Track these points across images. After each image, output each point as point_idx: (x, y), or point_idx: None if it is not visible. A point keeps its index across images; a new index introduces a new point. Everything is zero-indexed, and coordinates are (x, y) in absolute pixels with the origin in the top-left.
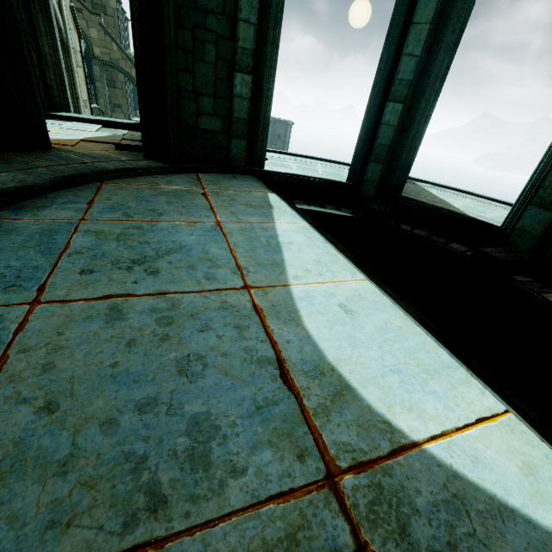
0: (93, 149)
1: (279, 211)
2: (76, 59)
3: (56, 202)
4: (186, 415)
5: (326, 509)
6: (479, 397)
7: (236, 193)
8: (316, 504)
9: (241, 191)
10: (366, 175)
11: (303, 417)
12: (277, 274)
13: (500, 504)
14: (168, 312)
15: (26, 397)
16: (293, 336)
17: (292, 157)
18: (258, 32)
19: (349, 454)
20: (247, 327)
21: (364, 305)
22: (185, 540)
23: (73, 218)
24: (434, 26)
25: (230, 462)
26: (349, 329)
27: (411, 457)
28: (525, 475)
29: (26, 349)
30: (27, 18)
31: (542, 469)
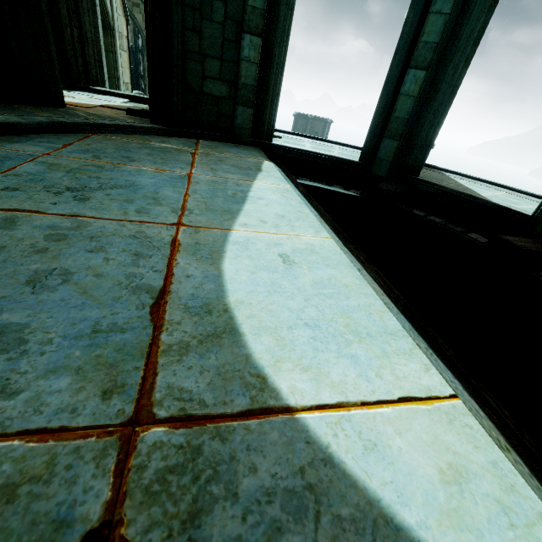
0: (105, 112)
1: (266, 174)
2: (121, 43)
3: (33, 140)
4: None
5: (93, 463)
6: (419, 373)
7: (229, 157)
8: (83, 453)
9: (235, 156)
10: (379, 153)
11: (146, 351)
12: (223, 219)
13: (382, 514)
14: (67, 231)
15: None
16: (199, 273)
17: (311, 140)
18: None
19: (180, 403)
20: (148, 256)
21: (312, 259)
22: None
23: (38, 152)
24: None
25: (5, 381)
26: (277, 277)
27: (271, 424)
28: (445, 483)
29: None
30: None
31: (478, 480)
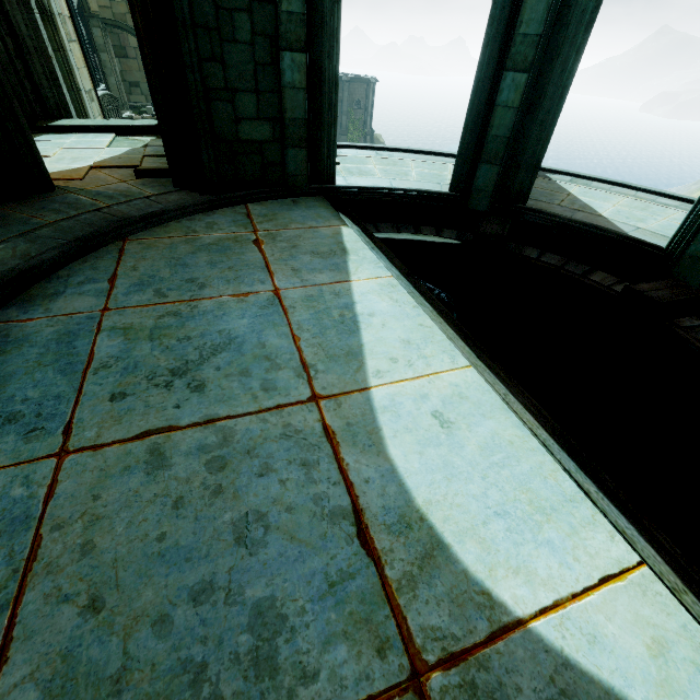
0: (108, 182)
1: (357, 259)
2: (66, 31)
3: (70, 283)
4: (248, 602)
5: None
6: (607, 544)
7: (299, 233)
8: None
9: (304, 229)
10: (475, 182)
11: (384, 595)
12: (353, 371)
13: (618, 699)
14: (220, 450)
15: (67, 593)
16: (374, 472)
17: (375, 152)
18: None
19: (439, 644)
20: (316, 463)
21: (465, 411)
22: None
23: (94, 309)
24: None
25: (300, 665)
26: (445, 452)
27: (514, 641)
28: (653, 657)
29: (60, 525)
30: None
31: (675, 647)
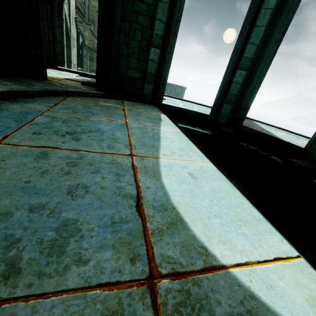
0: (69, 83)
1: (165, 123)
2: (73, 43)
3: (37, 101)
4: (61, 218)
5: (140, 302)
6: (278, 243)
7: (142, 111)
8: (133, 296)
9: (145, 111)
10: (221, 111)
11: (143, 234)
12: (153, 151)
13: None
14: (76, 160)
15: None
16: (152, 185)
17: (181, 100)
18: (166, 26)
19: (170, 265)
20: (123, 175)
21: (205, 176)
22: (19, 304)
23: (43, 109)
24: (268, 28)
25: (79, 254)
26: (192, 187)
27: (218, 275)
28: (310, 306)
29: None
30: (50, 18)
31: None
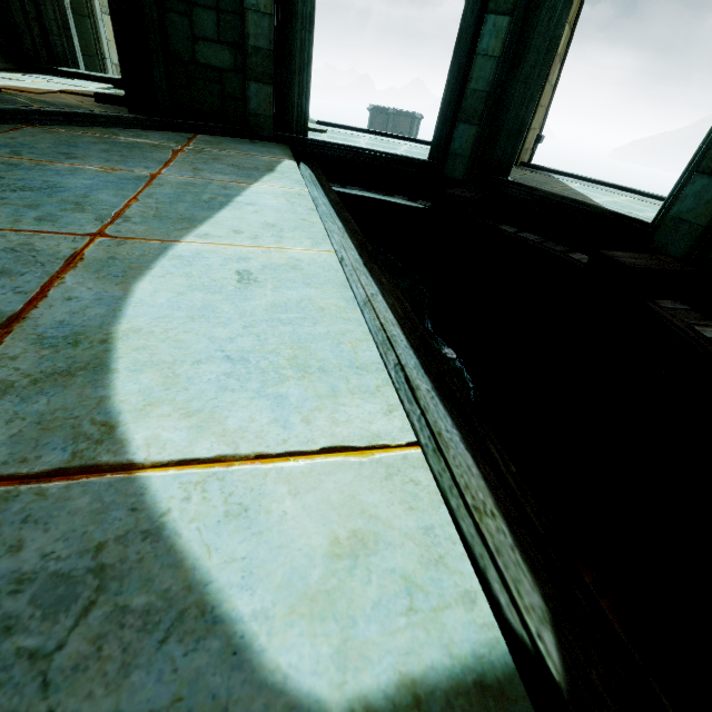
0: (64, 99)
1: (278, 176)
2: (103, 4)
3: None
4: None
5: None
6: (375, 416)
7: (232, 154)
8: None
9: (242, 154)
10: (452, 145)
11: None
12: (174, 229)
13: (201, 602)
14: None
15: None
16: (91, 294)
17: (373, 136)
18: None
19: None
20: (19, 274)
21: (287, 277)
22: None
23: None
24: None
25: None
26: (218, 298)
27: (86, 486)
28: (333, 557)
29: None
30: None
31: (389, 551)
